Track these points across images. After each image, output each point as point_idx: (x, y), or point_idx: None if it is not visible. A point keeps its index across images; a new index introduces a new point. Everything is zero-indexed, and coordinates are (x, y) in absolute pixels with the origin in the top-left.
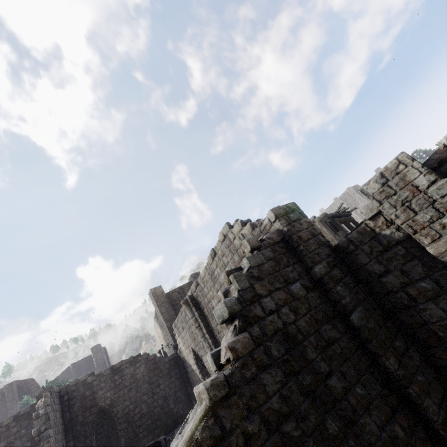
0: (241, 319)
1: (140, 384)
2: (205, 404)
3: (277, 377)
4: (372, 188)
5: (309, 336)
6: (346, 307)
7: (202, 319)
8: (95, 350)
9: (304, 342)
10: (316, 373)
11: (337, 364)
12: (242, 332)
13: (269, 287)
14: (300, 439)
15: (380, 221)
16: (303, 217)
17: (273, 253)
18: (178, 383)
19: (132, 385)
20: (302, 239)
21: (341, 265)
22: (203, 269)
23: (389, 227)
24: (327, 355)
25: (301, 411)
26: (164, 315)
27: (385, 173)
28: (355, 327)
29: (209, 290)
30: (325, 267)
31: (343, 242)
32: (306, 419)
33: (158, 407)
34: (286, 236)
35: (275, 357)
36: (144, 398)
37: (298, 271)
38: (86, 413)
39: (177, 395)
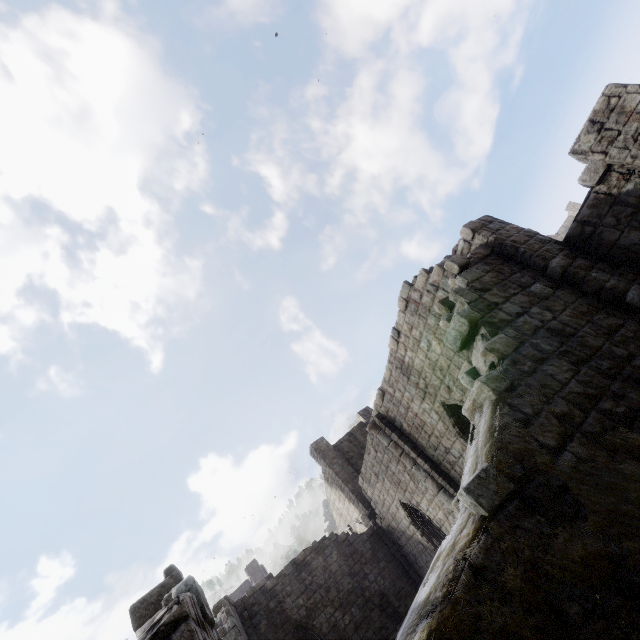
0: (486, 326)
1: (338, 579)
2: (489, 401)
3: (563, 367)
4: (586, 143)
5: (581, 328)
6: (614, 290)
7: (404, 440)
8: (251, 571)
9: (579, 334)
10: (611, 357)
11: (636, 347)
12: (495, 336)
13: (502, 295)
14: (629, 414)
15: (613, 179)
16: (506, 225)
17: (488, 266)
18: (392, 567)
19: (328, 583)
20: (517, 242)
21: (583, 255)
22: (386, 366)
23: (629, 180)
24: (617, 340)
25: (614, 392)
26: (340, 475)
27: (596, 117)
28: (638, 309)
29: (403, 392)
30: (564, 259)
31: (573, 228)
32: (626, 397)
33: (376, 609)
34: (495, 247)
35: (549, 350)
36: (352, 598)
37: (530, 275)
38: (279, 634)
39: (397, 586)
